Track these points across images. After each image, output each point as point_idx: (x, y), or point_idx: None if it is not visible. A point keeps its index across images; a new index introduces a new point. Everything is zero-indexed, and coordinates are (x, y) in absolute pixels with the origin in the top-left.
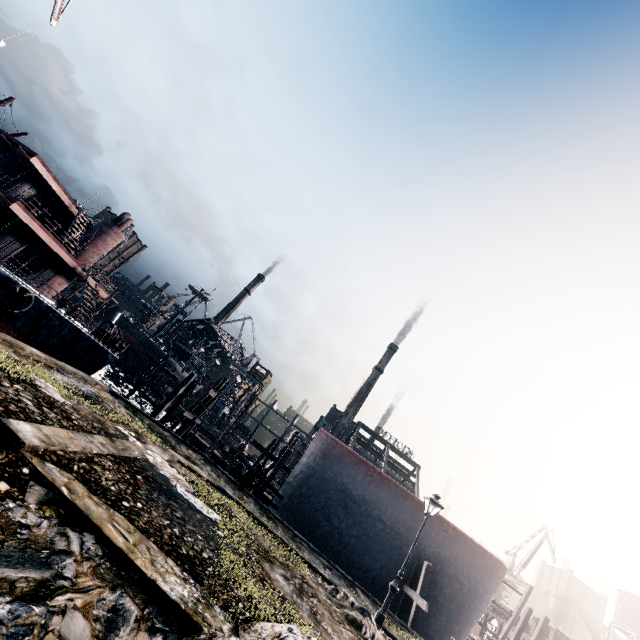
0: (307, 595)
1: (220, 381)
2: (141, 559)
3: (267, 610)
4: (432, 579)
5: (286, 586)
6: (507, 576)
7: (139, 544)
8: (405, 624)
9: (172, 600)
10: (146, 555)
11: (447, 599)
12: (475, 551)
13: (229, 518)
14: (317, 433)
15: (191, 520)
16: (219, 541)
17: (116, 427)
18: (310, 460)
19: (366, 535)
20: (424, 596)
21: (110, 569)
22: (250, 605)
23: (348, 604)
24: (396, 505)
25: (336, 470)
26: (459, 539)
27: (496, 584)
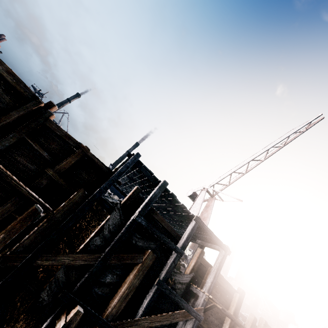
0: None
1: None
2: None
3: None
4: None
5: None
6: None
7: None
8: None
9: None
10: None
11: None
12: None
13: None
14: None
15: None
16: None
17: None
18: None
19: None
20: None
21: None
22: None
23: None
24: None
25: None
26: None
27: None
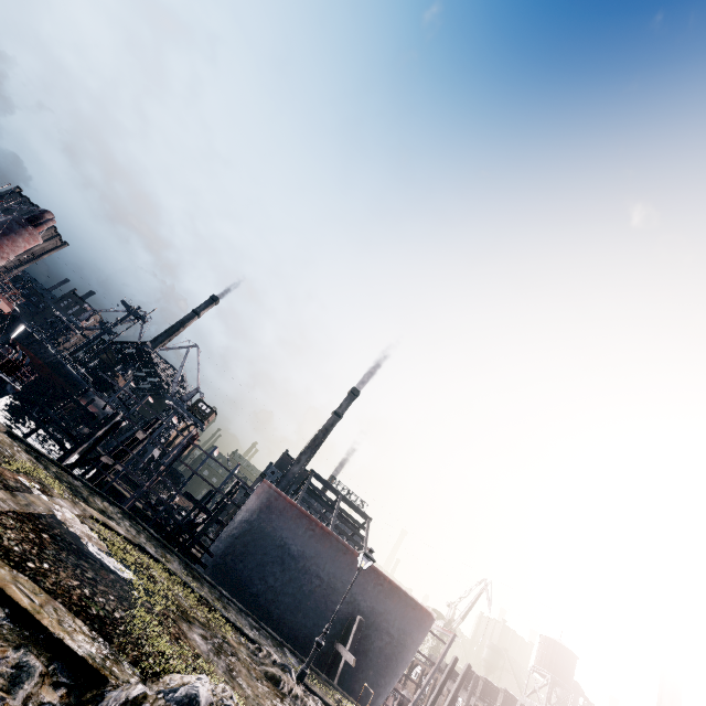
0: (226, 654)
1: (151, 421)
2: (48, 619)
3: (178, 663)
4: (364, 634)
5: (203, 645)
6: (435, 626)
7: (46, 605)
8: (331, 681)
9: (78, 658)
10: (53, 615)
11: (376, 653)
12: (407, 603)
13: (147, 578)
14: (259, 484)
15: (103, 581)
16: (133, 601)
17: (16, 478)
18: (249, 513)
19: (302, 592)
20: (353, 651)
21: (13, 630)
22: (161, 661)
23: (270, 662)
24: (335, 560)
25: (276, 524)
26: (393, 592)
27: (423, 635)
